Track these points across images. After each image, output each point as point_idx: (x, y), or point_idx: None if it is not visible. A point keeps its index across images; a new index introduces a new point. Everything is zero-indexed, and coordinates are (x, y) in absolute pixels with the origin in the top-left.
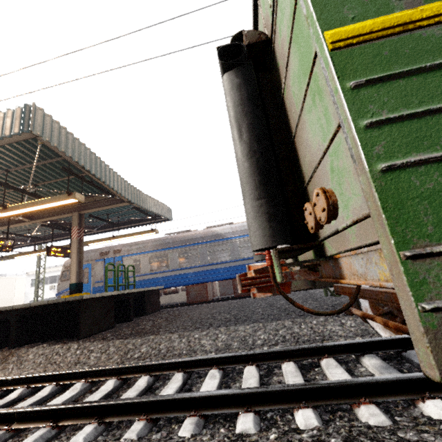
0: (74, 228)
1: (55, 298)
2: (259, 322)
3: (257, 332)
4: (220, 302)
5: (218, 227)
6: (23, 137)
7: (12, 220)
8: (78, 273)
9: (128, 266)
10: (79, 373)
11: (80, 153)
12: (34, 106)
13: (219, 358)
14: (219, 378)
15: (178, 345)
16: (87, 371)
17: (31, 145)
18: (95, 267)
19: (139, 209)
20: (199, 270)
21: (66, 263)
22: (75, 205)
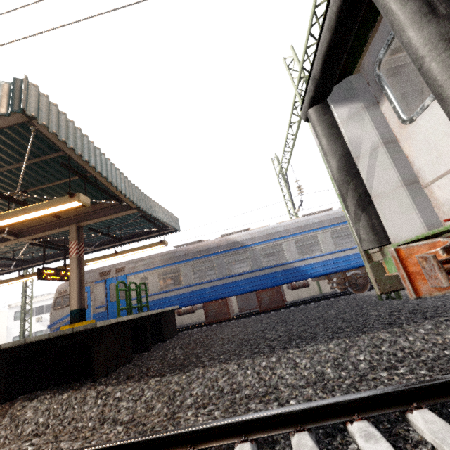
0: (72, 244)
1: (43, 331)
2: (338, 337)
3: (349, 351)
4: (242, 318)
5: (234, 234)
6: (12, 121)
7: None
8: (79, 297)
9: (140, 284)
10: (125, 447)
11: (83, 146)
12: (26, 79)
13: (357, 400)
14: (384, 439)
15: (244, 380)
16: (139, 443)
17: (21, 136)
18: (95, 290)
19: (147, 218)
20: (218, 284)
21: (59, 288)
22: (72, 216)
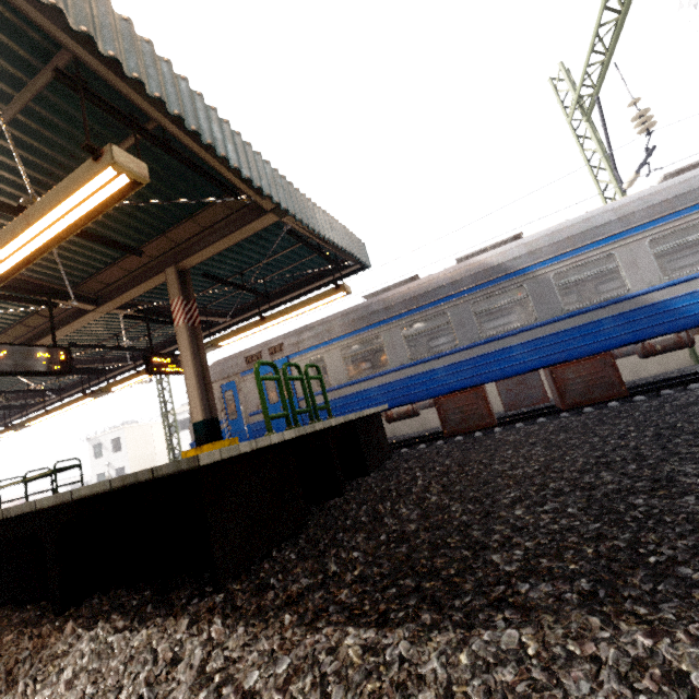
0: (174, 303)
1: None
2: None
3: None
4: (519, 424)
5: (486, 252)
6: None
7: (69, 315)
8: (205, 399)
9: (306, 366)
10: None
11: (97, 20)
12: None
13: None
14: None
15: None
16: None
17: None
18: (243, 387)
19: (302, 238)
20: (461, 358)
21: None
22: (166, 252)
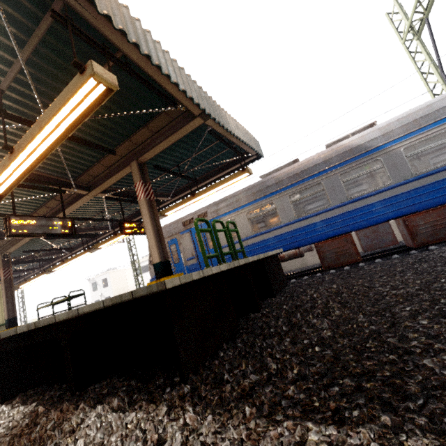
0: (137, 185)
1: None
2: None
3: None
4: (378, 259)
5: (349, 138)
6: None
7: (73, 199)
8: (160, 248)
9: (227, 223)
10: None
11: None
12: None
13: None
14: None
15: None
16: None
17: None
18: (182, 241)
19: (219, 136)
20: (334, 214)
21: None
22: (130, 152)
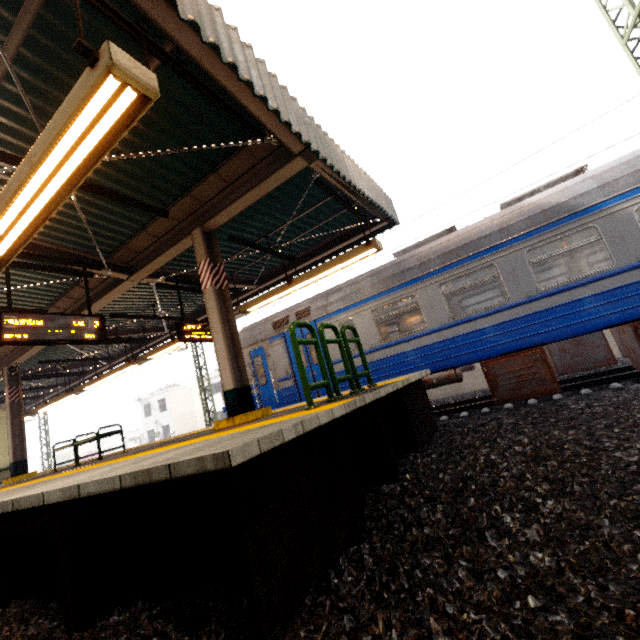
0: (201, 266)
1: None
2: None
3: None
4: (586, 390)
5: (540, 193)
6: None
7: (107, 286)
8: (235, 366)
9: (343, 328)
10: None
11: None
12: None
13: None
14: None
15: None
16: None
17: None
18: (271, 352)
19: (331, 189)
20: (515, 315)
21: None
22: (191, 213)
